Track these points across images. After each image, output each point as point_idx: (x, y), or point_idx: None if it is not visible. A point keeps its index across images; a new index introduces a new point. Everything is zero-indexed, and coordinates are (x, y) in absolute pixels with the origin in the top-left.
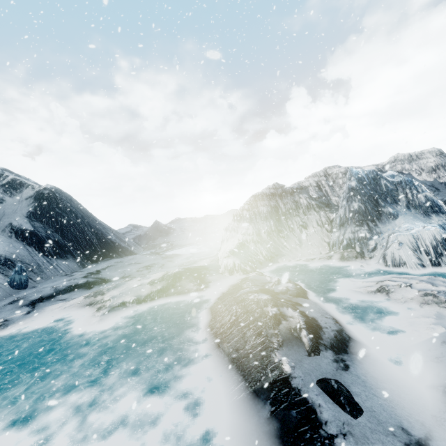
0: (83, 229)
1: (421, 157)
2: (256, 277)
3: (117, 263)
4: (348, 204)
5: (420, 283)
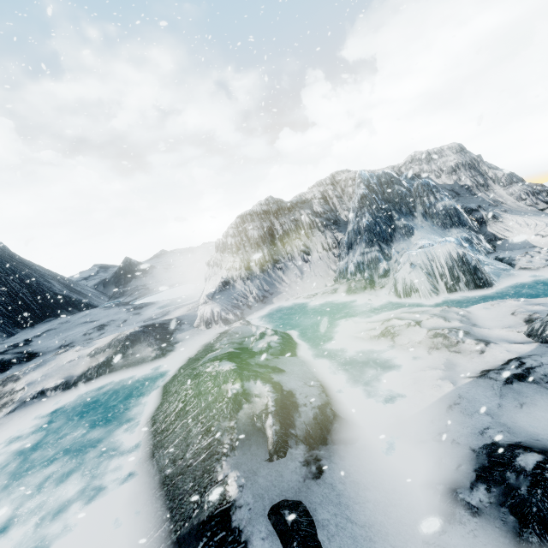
0: (4, 281)
1: (441, 154)
2: (239, 329)
3: (60, 325)
4: (357, 219)
5: (431, 319)
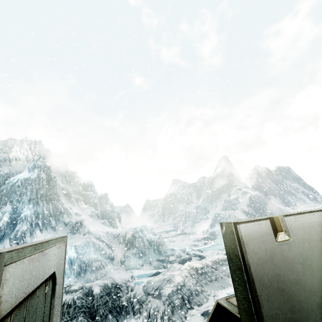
0: (264, 211)
1: None
2: None
3: None
4: None
5: None
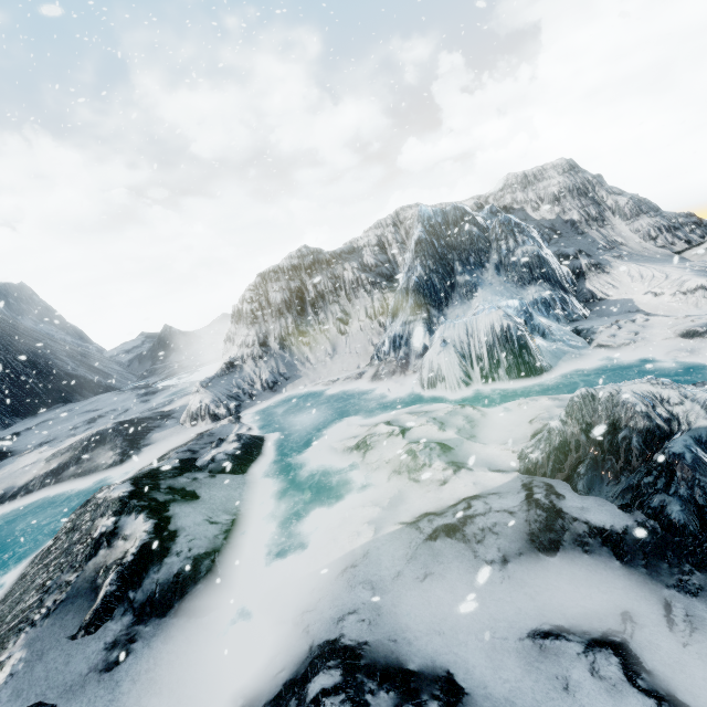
0: (3, 360)
1: (542, 177)
2: (220, 429)
3: (60, 414)
4: (408, 275)
5: (424, 426)
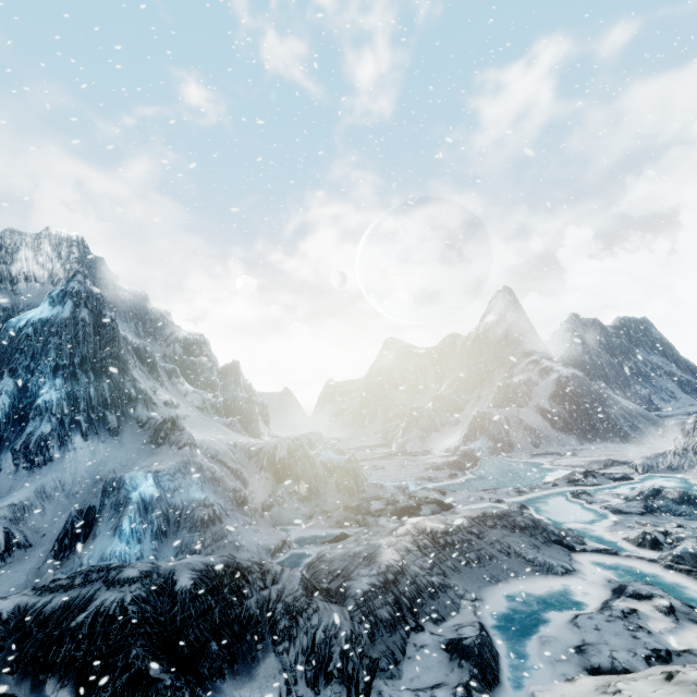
0: (588, 412)
1: None
2: (631, 474)
3: (602, 447)
4: None
5: None
